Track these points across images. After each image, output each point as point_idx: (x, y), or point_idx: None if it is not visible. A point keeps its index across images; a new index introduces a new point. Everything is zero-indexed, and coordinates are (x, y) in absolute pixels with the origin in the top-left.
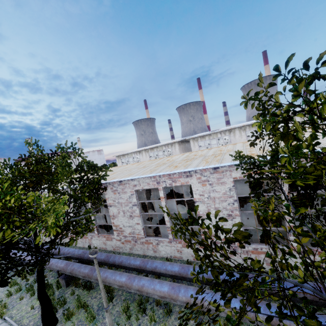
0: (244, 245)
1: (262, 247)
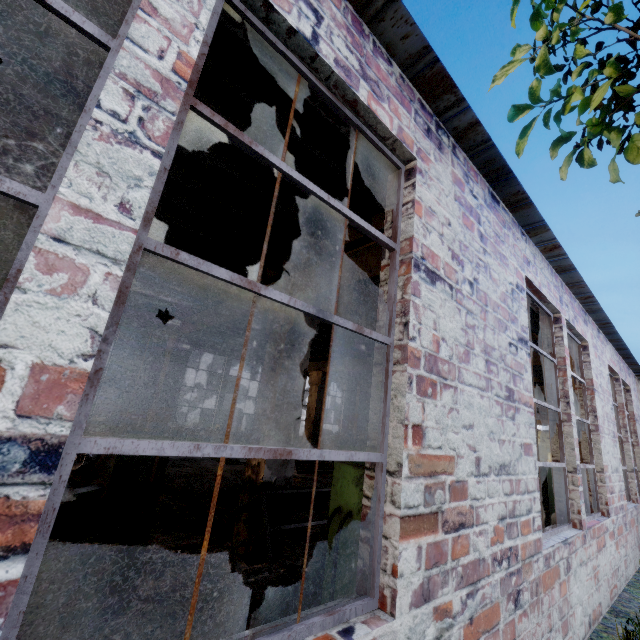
0: (627, 508)
1: (632, 507)
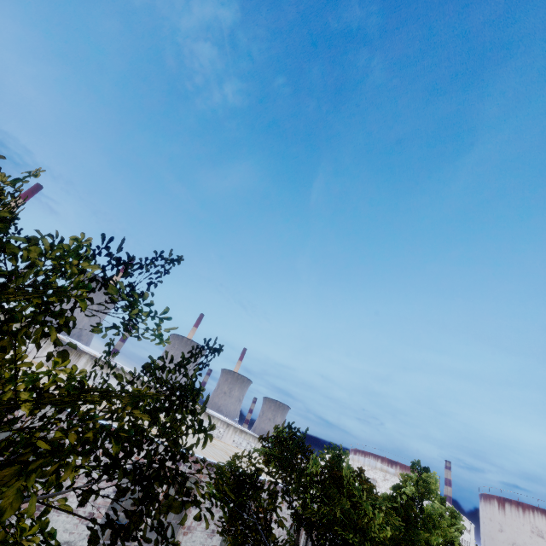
0: None
1: None
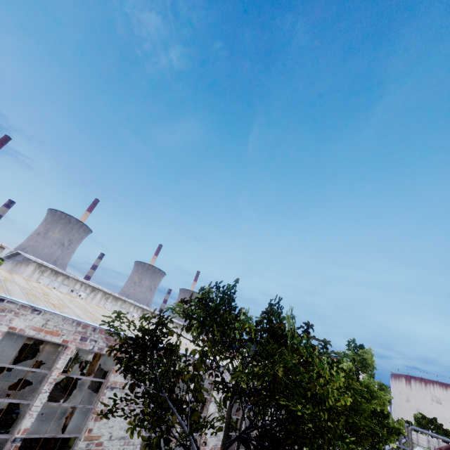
0: None
1: None
